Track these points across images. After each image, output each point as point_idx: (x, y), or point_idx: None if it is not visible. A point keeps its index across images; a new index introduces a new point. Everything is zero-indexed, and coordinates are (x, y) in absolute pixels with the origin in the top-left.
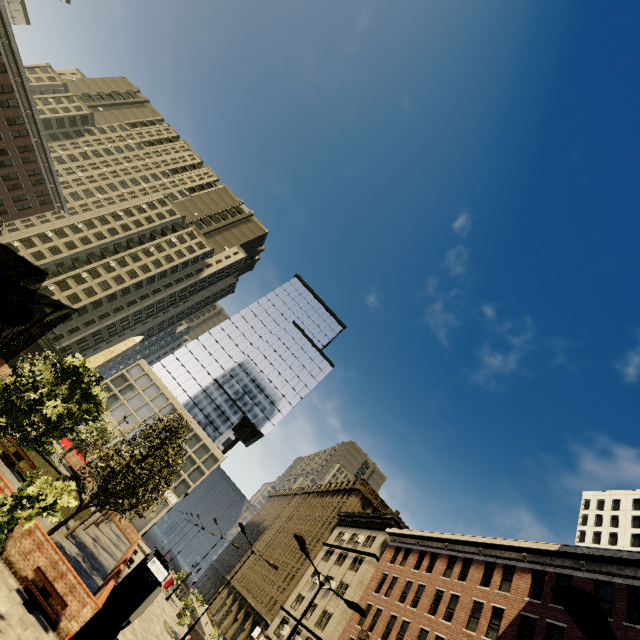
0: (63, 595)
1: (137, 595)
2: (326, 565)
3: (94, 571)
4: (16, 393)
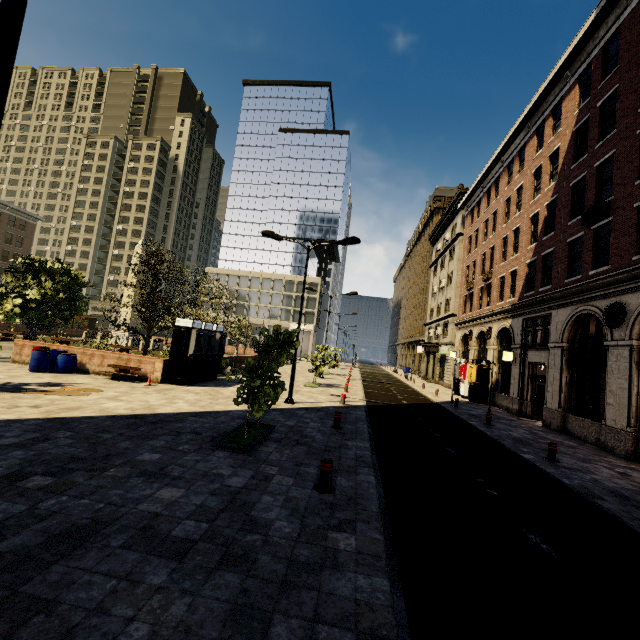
0: (138, 367)
1: (183, 342)
2: (436, 277)
3: None
4: (6, 302)
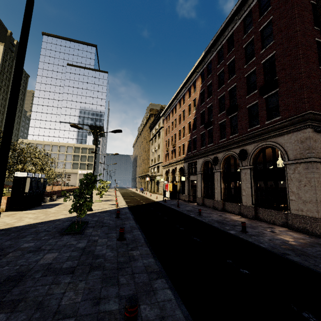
0: None
1: (21, 185)
2: (153, 145)
3: None
4: None
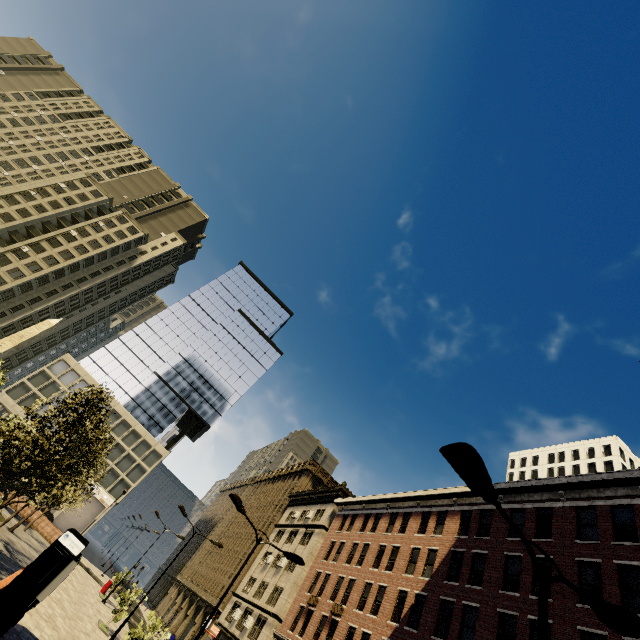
0: None
1: (46, 572)
2: (277, 545)
3: (3, 571)
4: None
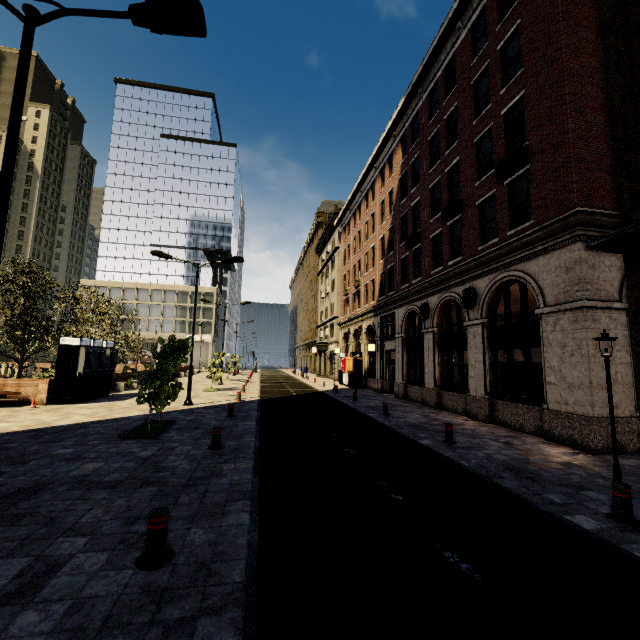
0: (17, 391)
1: (71, 360)
2: (323, 284)
3: None
4: None
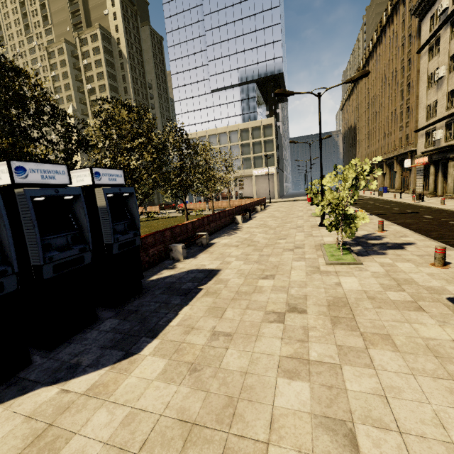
0: None
1: None
2: (439, 56)
3: None
4: None
